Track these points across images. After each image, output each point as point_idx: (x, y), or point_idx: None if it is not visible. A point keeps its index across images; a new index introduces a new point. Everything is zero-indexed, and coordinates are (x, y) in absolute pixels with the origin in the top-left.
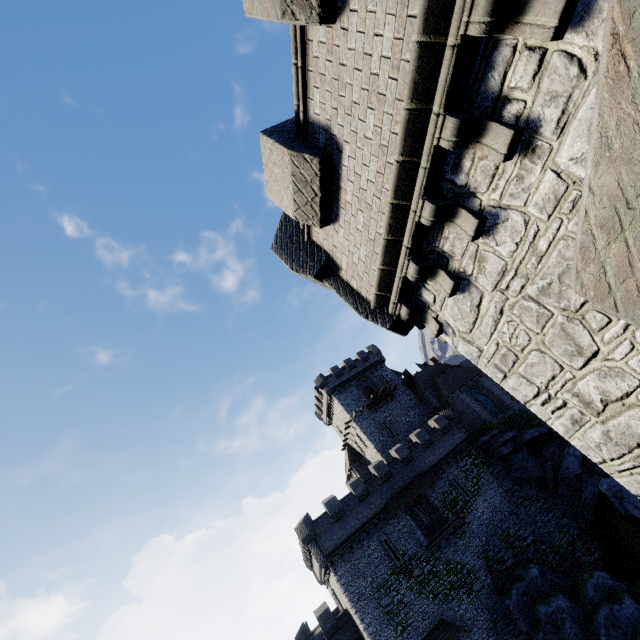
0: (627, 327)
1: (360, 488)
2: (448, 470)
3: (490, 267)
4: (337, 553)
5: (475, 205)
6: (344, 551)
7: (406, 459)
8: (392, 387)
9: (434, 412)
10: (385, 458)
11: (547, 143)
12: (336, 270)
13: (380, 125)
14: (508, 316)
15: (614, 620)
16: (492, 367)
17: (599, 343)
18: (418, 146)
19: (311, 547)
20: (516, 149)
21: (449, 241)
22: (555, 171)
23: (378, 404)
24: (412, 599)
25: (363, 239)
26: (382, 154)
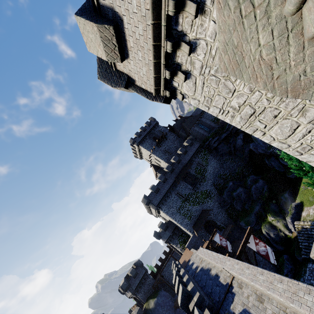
0: None
1: (163, 178)
2: (195, 160)
3: (197, 66)
4: (160, 203)
5: (187, 39)
6: (163, 202)
7: (178, 161)
8: (165, 134)
9: (185, 139)
10: (169, 164)
11: (209, 8)
12: (133, 82)
13: (139, 5)
14: (206, 84)
15: (256, 188)
16: (204, 106)
17: (235, 86)
18: (159, 15)
19: (150, 205)
20: (198, 12)
21: (179, 57)
22: (213, 21)
23: (161, 143)
24: (191, 208)
25: (143, 64)
26: (143, 20)
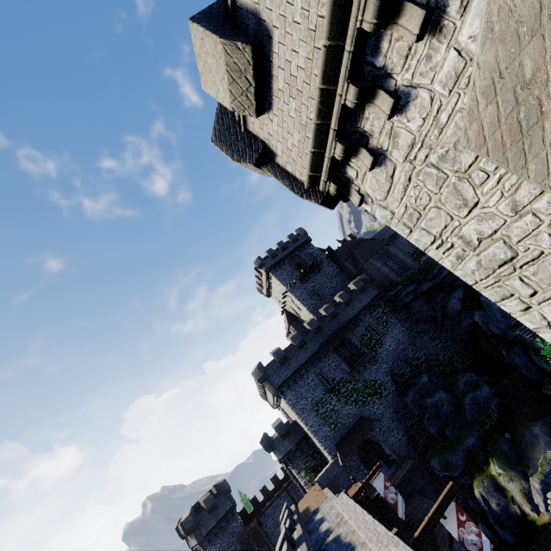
0: (500, 180)
1: (298, 340)
2: (364, 319)
3: (402, 142)
4: (285, 385)
5: (391, 86)
6: (290, 384)
7: (332, 315)
8: (318, 261)
9: (353, 278)
10: (316, 316)
11: (452, 22)
12: (272, 157)
13: (307, 8)
14: (415, 182)
15: (475, 400)
16: (401, 225)
17: (479, 195)
18: (343, 29)
19: (265, 384)
20: (427, 29)
21: (369, 121)
22: (457, 49)
23: (308, 276)
24: (340, 407)
25: (295, 125)
26: (310, 39)
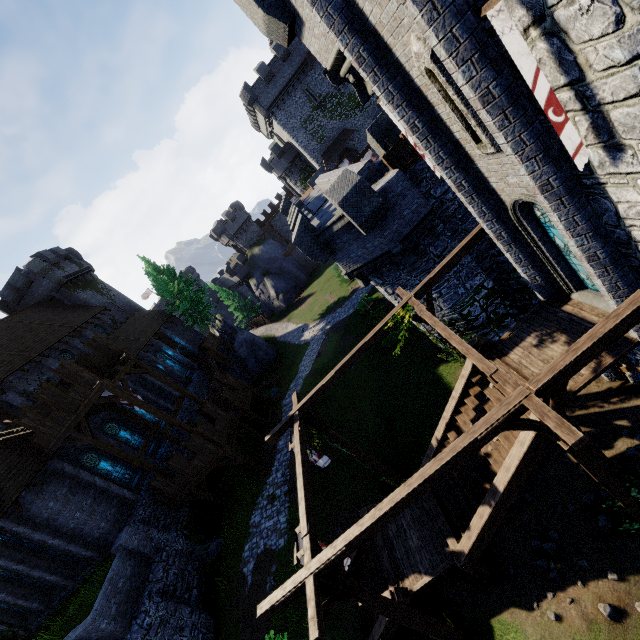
0: None
1: (282, 50)
2: None
3: None
4: (274, 106)
5: None
6: (279, 104)
7: None
8: None
9: None
10: None
11: None
12: None
13: None
14: None
15: None
16: None
17: None
18: None
19: (255, 107)
20: None
21: None
22: None
23: None
24: (326, 123)
25: None
26: None
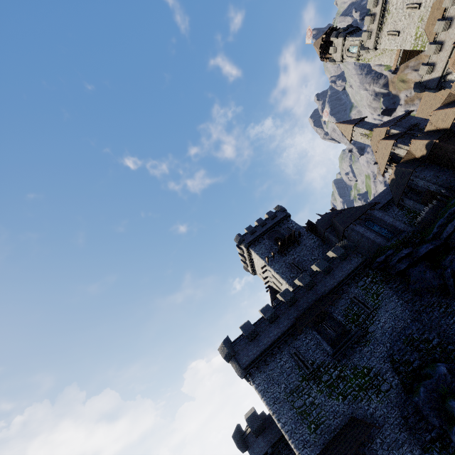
0: None
1: (269, 312)
2: (348, 290)
3: None
4: (253, 366)
5: None
6: (259, 364)
7: (308, 285)
8: (298, 235)
9: None
10: None
11: None
12: None
13: None
14: None
15: None
16: None
17: None
18: None
19: (231, 363)
20: None
21: None
22: None
23: (287, 249)
24: (323, 401)
25: None
26: None
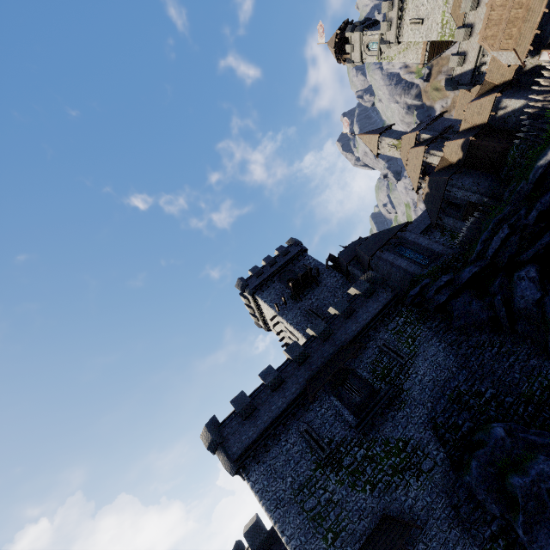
0: None
1: (271, 376)
2: (376, 336)
3: None
4: (248, 455)
5: None
6: (257, 451)
7: (323, 334)
8: (316, 273)
9: None
10: None
11: None
12: None
13: None
14: None
15: None
16: None
17: None
18: None
19: (218, 454)
20: None
21: None
22: None
23: (302, 292)
24: (344, 495)
25: None
26: None
